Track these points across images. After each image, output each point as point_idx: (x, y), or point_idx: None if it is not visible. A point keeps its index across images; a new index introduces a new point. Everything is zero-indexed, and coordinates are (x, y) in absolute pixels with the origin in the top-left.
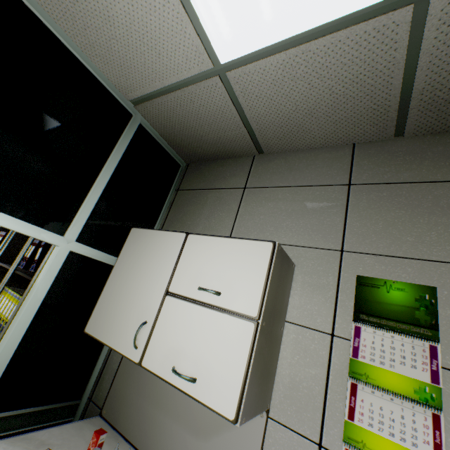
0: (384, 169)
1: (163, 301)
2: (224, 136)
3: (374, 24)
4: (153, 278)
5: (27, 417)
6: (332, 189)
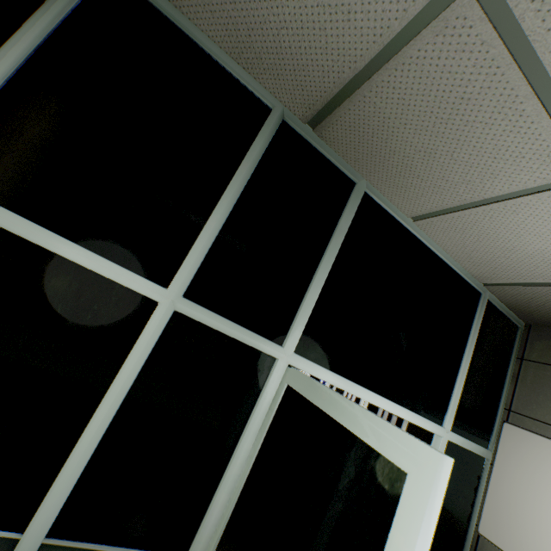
0: None
1: None
2: None
3: None
4: None
5: None
6: None
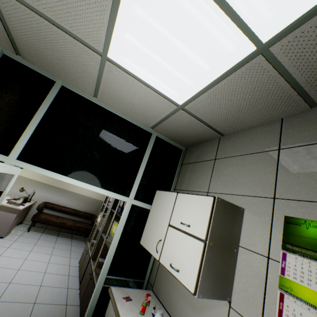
0: (304, 134)
1: (167, 229)
2: (198, 132)
3: (245, 68)
4: (164, 217)
5: (122, 281)
6: (267, 154)
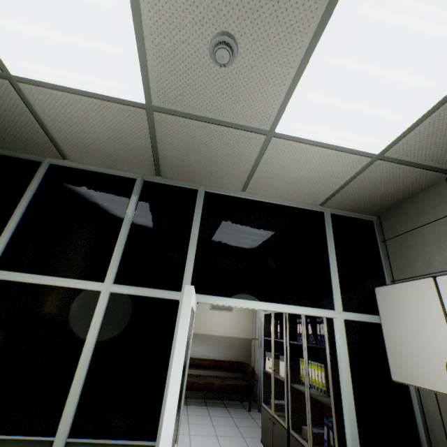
0: None
1: None
2: (403, 184)
3: None
4: (426, 322)
5: None
6: None
